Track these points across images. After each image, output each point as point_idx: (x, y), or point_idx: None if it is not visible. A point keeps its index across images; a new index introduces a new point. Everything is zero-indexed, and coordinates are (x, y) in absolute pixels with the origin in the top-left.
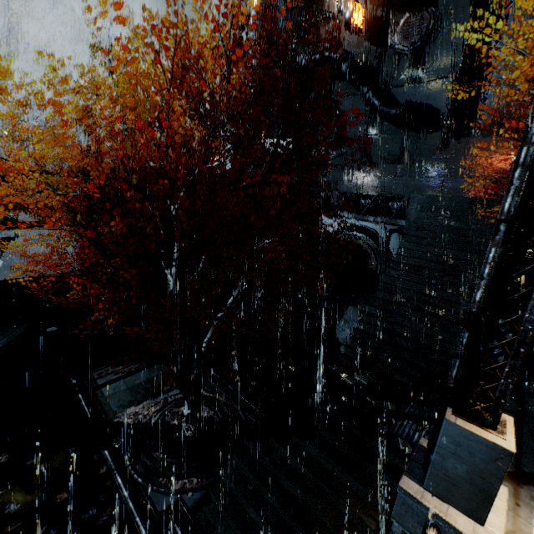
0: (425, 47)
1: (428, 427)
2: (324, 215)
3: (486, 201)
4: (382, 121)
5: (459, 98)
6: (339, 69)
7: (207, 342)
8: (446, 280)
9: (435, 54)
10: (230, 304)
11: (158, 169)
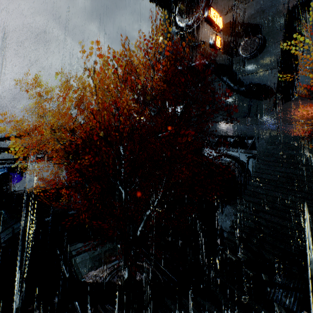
0: (258, 54)
1: (295, 295)
2: (205, 148)
3: (309, 138)
4: (236, 94)
5: (281, 79)
6: (208, 69)
7: (140, 230)
8: (290, 188)
9: (264, 57)
10: (155, 205)
11: (111, 126)
